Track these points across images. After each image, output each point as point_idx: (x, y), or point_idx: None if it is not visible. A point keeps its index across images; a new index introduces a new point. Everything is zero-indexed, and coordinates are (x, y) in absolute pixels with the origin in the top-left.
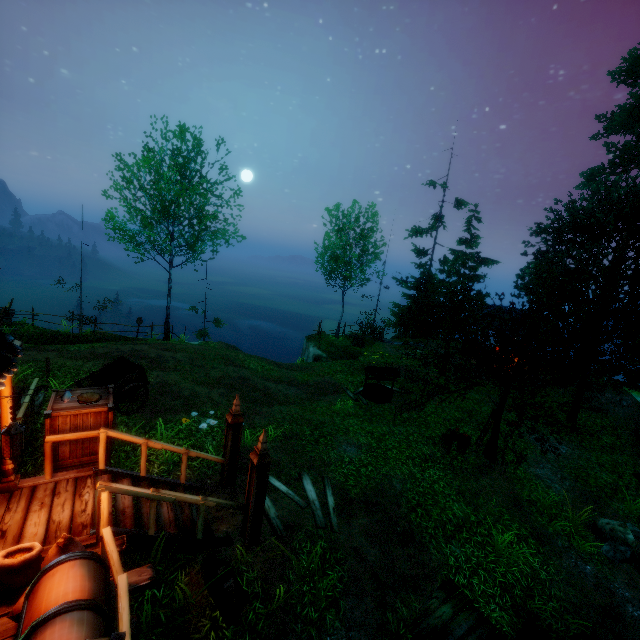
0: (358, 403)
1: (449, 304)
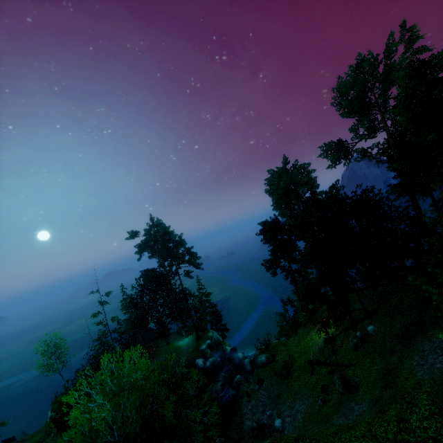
0: (53, 438)
1: (90, 364)
